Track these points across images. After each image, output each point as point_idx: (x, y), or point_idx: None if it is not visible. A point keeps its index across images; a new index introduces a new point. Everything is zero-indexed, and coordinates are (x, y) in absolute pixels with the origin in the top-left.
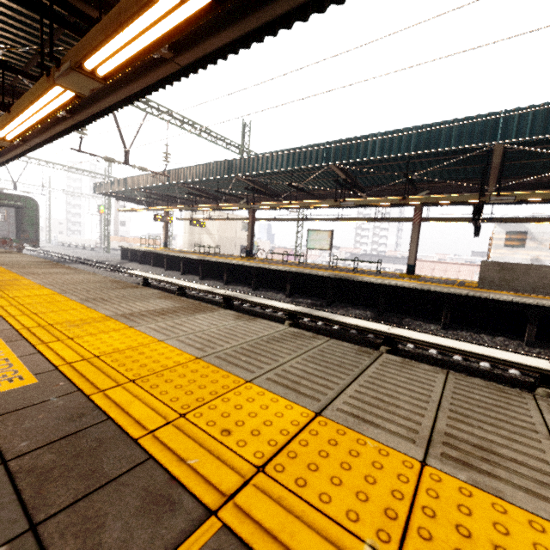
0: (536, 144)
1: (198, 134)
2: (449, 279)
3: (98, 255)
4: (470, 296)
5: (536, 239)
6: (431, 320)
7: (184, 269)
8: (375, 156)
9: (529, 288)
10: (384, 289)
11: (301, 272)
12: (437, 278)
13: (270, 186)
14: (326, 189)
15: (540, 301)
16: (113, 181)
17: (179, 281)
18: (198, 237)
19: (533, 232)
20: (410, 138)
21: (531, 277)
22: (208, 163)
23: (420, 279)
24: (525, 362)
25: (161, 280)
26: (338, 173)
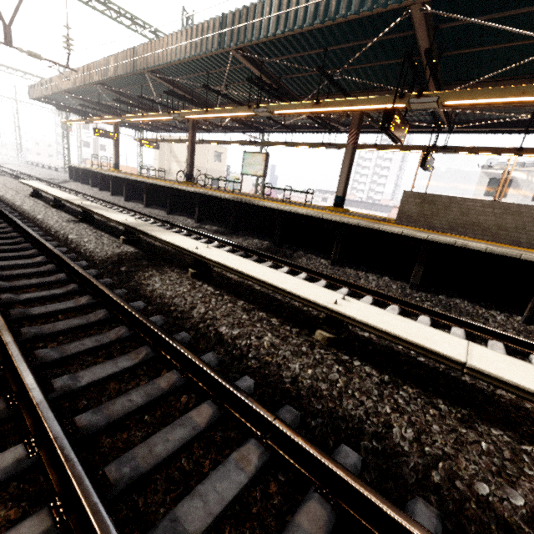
0: (477, 16)
1: (115, 18)
2: (387, 218)
3: (52, 174)
4: (360, 226)
5: (520, 189)
6: (326, 255)
7: (114, 189)
8: (269, 32)
9: (448, 226)
10: (281, 216)
11: (206, 194)
12: (376, 216)
13: (201, 94)
14: (253, 97)
15: (435, 236)
16: (42, 83)
17: (56, 191)
18: (167, 165)
19: (518, 180)
20: (308, 0)
21: (452, 212)
22: (116, 54)
23: (344, 213)
24: (307, 294)
25: (38, 189)
26: (249, 67)
